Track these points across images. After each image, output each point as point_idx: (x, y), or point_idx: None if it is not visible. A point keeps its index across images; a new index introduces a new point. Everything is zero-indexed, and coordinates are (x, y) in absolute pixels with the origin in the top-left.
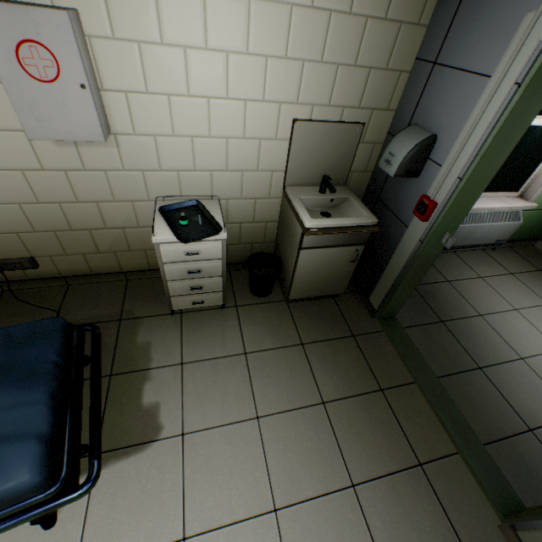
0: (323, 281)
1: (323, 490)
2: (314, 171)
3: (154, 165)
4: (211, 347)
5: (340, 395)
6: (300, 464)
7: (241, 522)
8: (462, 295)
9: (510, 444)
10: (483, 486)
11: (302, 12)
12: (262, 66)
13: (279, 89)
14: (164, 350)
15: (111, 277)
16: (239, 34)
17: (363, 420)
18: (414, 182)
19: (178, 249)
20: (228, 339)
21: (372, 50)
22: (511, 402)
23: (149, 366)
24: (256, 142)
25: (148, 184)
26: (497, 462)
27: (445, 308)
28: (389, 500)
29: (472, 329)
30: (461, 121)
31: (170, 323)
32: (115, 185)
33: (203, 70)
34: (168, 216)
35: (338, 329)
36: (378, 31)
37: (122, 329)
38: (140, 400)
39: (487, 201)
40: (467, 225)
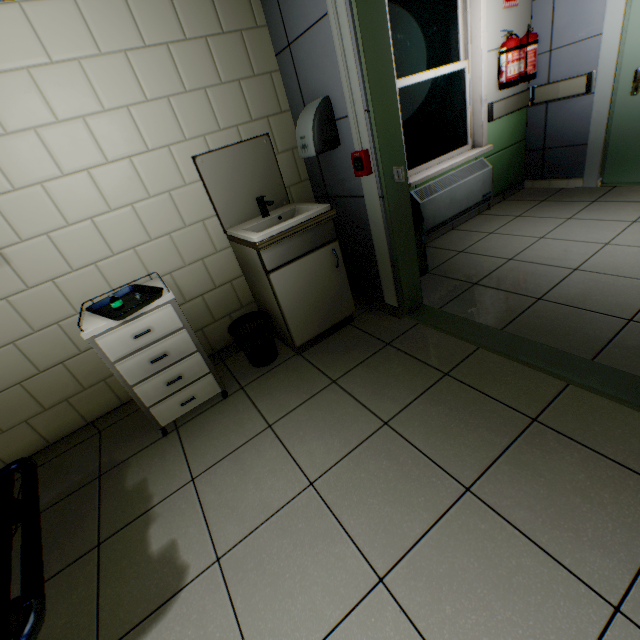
0: (321, 305)
1: (433, 517)
2: (248, 202)
3: (63, 268)
4: (225, 443)
5: (401, 405)
6: (388, 504)
7: (340, 626)
8: (482, 254)
9: (618, 344)
10: (619, 397)
11: (139, 54)
12: (127, 118)
13: (159, 133)
14: (166, 477)
15: (77, 437)
16: (86, 96)
17: (442, 414)
18: (341, 152)
19: (121, 336)
20: (243, 423)
21: (229, 64)
22: (591, 309)
23: (150, 505)
24: (166, 197)
25: (67, 293)
26: (618, 368)
27: (471, 273)
28: (520, 479)
29: (509, 273)
30: (335, 65)
31: (166, 445)
32: (26, 311)
33: (67, 144)
34: (100, 312)
35: (368, 347)
36: (224, 46)
37: (104, 484)
38: (146, 551)
39: (445, 164)
40: (442, 192)
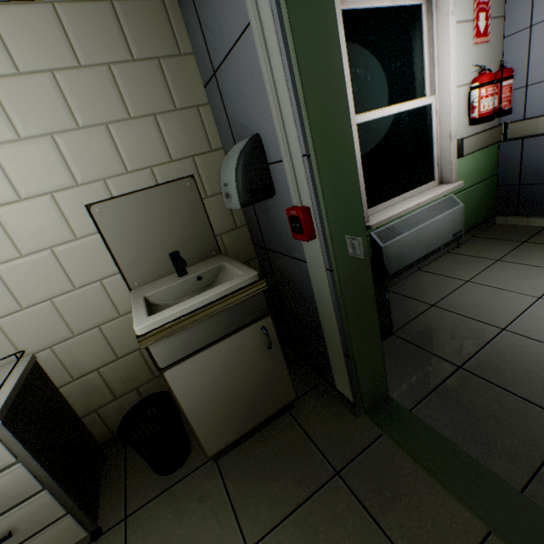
0: (246, 398)
1: None
2: (164, 255)
3: None
4: None
5: None
6: None
7: None
8: (462, 314)
9: None
10: None
11: (9, 82)
12: None
13: (38, 177)
14: None
15: None
16: None
17: None
18: (276, 202)
19: None
20: None
21: (141, 96)
22: None
23: None
24: (46, 254)
25: None
26: None
27: (451, 344)
28: None
29: (507, 356)
30: (263, 94)
31: None
32: None
33: None
34: None
35: (307, 471)
36: (134, 75)
37: None
38: None
39: (410, 201)
40: (407, 233)
